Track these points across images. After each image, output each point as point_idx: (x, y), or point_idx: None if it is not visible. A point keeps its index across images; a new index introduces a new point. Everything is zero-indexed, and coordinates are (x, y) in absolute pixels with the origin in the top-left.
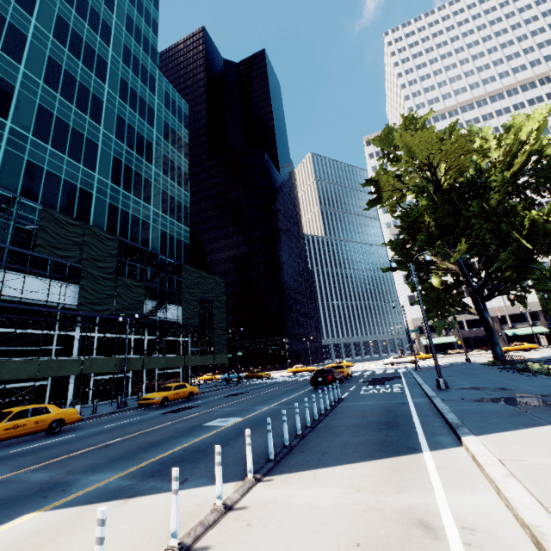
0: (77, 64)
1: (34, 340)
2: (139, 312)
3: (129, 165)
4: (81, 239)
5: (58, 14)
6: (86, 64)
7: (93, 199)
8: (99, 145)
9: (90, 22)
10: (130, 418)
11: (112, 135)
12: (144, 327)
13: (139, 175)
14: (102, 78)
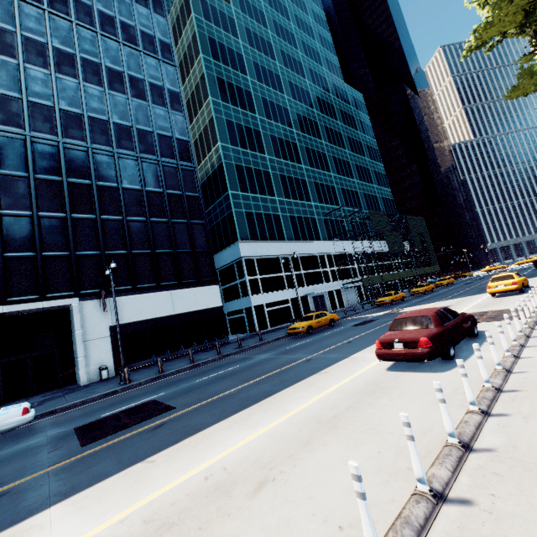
0: (329, 120)
1: (370, 268)
2: (403, 248)
3: (360, 165)
4: (378, 219)
5: (316, 96)
6: (330, 116)
7: (358, 194)
8: (349, 162)
9: (321, 86)
10: (450, 287)
11: (350, 152)
12: (395, 256)
13: (364, 168)
14: (336, 118)
